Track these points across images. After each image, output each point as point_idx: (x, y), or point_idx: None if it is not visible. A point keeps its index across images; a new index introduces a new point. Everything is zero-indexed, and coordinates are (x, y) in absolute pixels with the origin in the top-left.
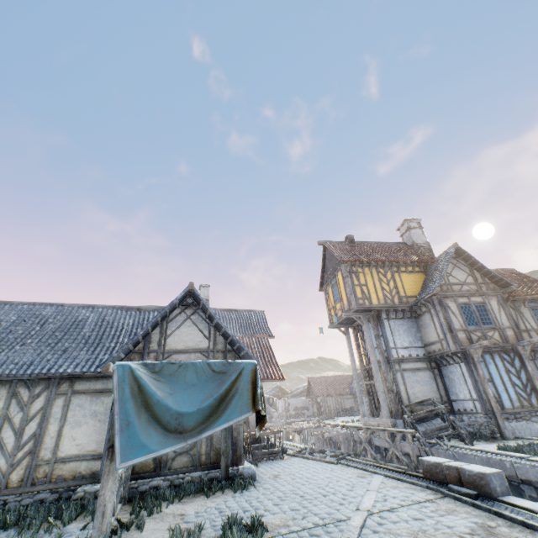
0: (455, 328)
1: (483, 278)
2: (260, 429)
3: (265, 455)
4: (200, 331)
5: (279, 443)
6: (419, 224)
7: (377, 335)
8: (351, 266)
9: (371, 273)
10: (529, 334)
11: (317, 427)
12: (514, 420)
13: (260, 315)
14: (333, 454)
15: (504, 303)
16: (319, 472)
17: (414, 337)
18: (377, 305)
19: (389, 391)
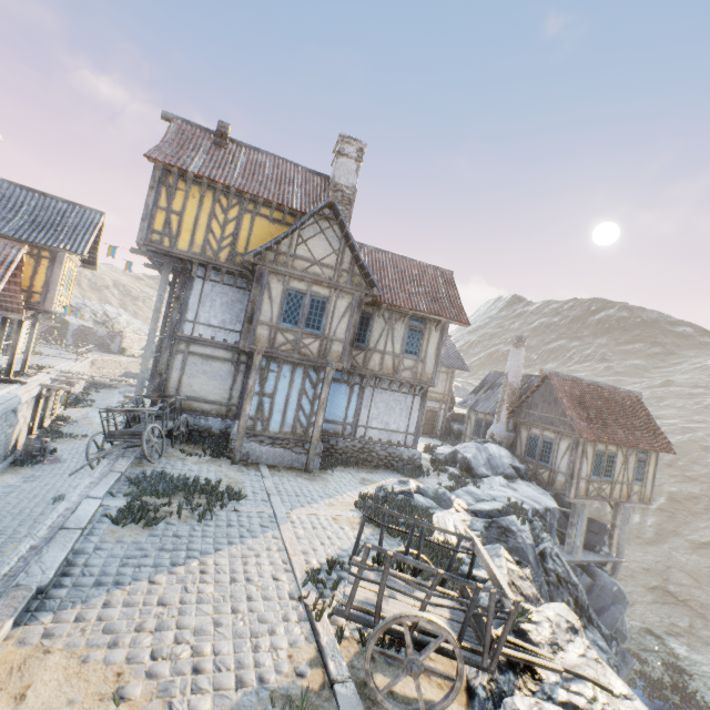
0: (260, 319)
1: (353, 265)
2: None
3: None
4: None
5: None
6: (359, 153)
7: (175, 297)
8: (167, 174)
9: (202, 199)
10: (383, 357)
11: None
12: (270, 446)
13: (89, 217)
14: None
15: (358, 309)
16: None
17: (234, 316)
18: (182, 252)
19: (157, 373)
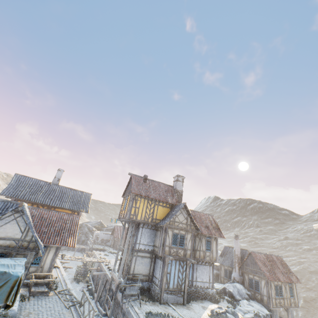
0: (166, 244)
1: (191, 222)
2: (7, 309)
3: (38, 292)
4: (19, 228)
5: (51, 286)
6: (183, 180)
7: (133, 234)
8: (136, 196)
9: (144, 202)
10: (200, 252)
11: (98, 262)
12: (170, 294)
13: (88, 196)
14: (72, 300)
15: (193, 237)
16: (53, 315)
17: (151, 240)
18: (139, 220)
19: (126, 265)
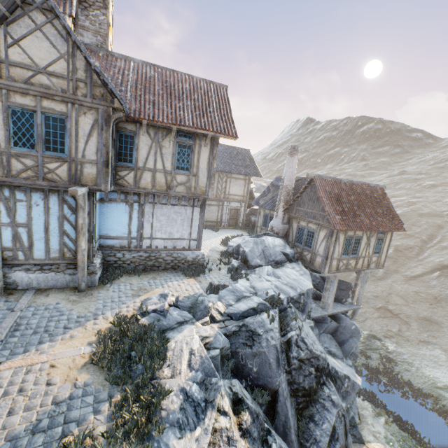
0: None
1: (89, 73)
2: None
3: None
4: None
5: None
6: None
7: None
8: None
9: None
10: (153, 175)
11: None
12: (39, 272)
13: None
14: None
15: (107, 126)
16: None
17: None
18: None
19: None
